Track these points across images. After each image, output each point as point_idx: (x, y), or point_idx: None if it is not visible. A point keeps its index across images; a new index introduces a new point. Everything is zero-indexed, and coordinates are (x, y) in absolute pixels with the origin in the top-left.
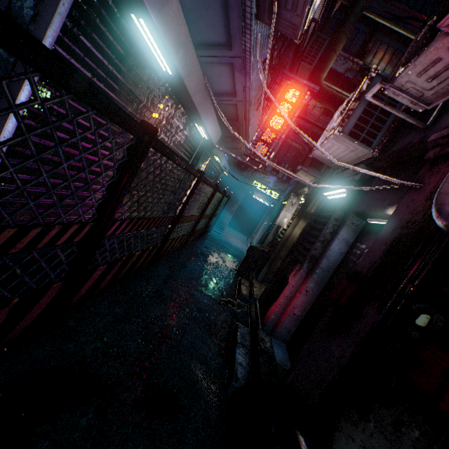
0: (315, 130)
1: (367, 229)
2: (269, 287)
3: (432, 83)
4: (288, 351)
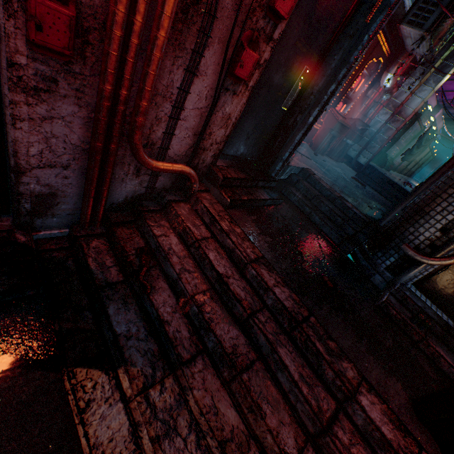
0: None
1: None
2: None
3: None
4: None
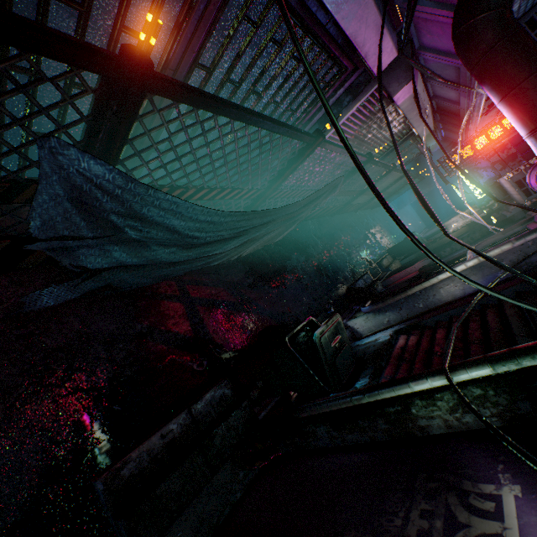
0: None
1: None
2: (403, 266)
3: None
4: None
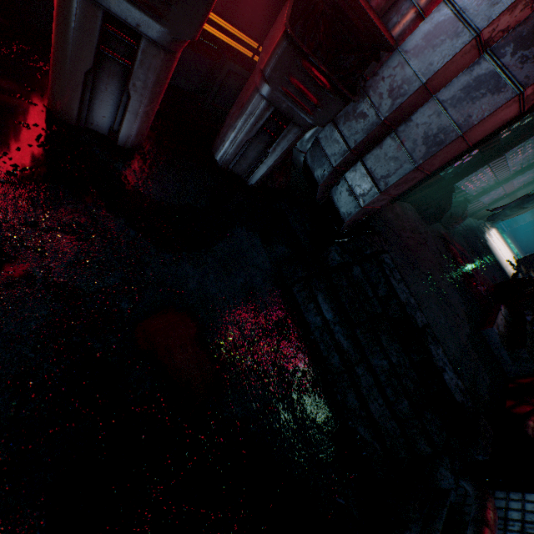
0: None
1: None
2: None
3: None
4: None
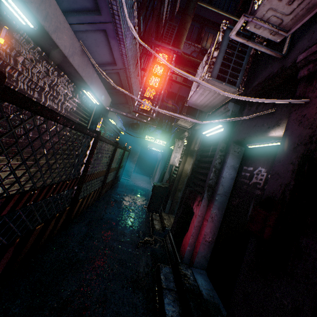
0: (180, 94)
1: (249, 153)
2: (177, 218)
3: (293, 5)
4: (210, 278)
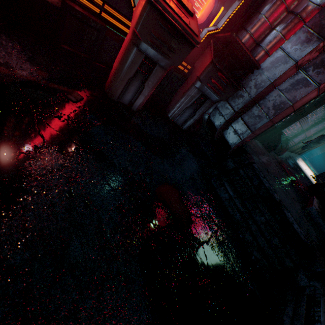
0: None
1: None
2: None
3: None
4: None
